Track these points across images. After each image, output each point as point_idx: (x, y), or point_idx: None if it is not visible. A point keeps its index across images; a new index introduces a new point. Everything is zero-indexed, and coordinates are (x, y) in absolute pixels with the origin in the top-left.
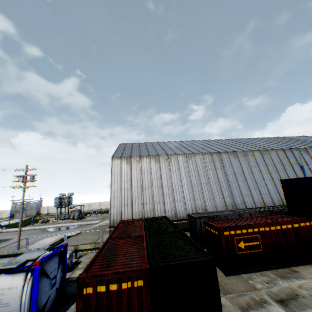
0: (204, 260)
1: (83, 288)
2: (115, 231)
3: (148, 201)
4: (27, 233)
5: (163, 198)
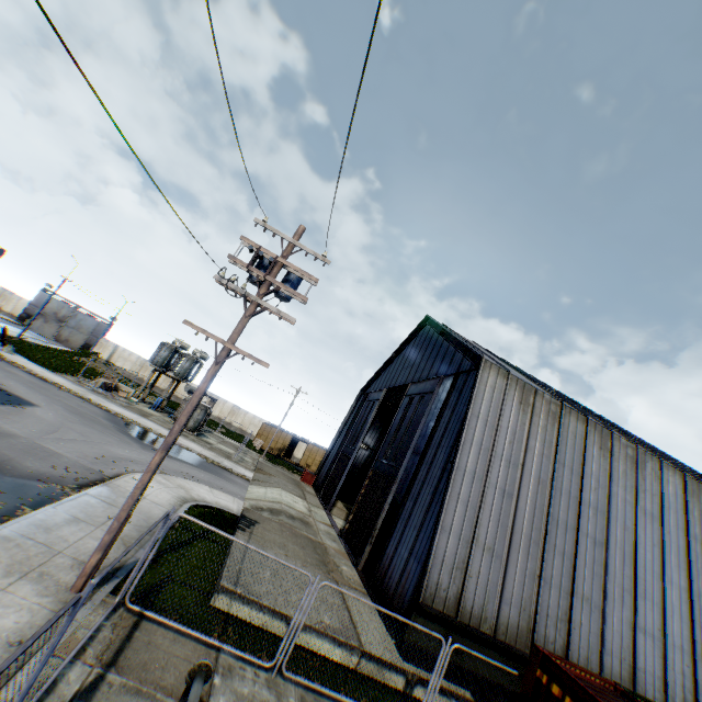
0: None
1: None
2: None
3: (558, 576)
4: (68, 403)
5: (603, 590)
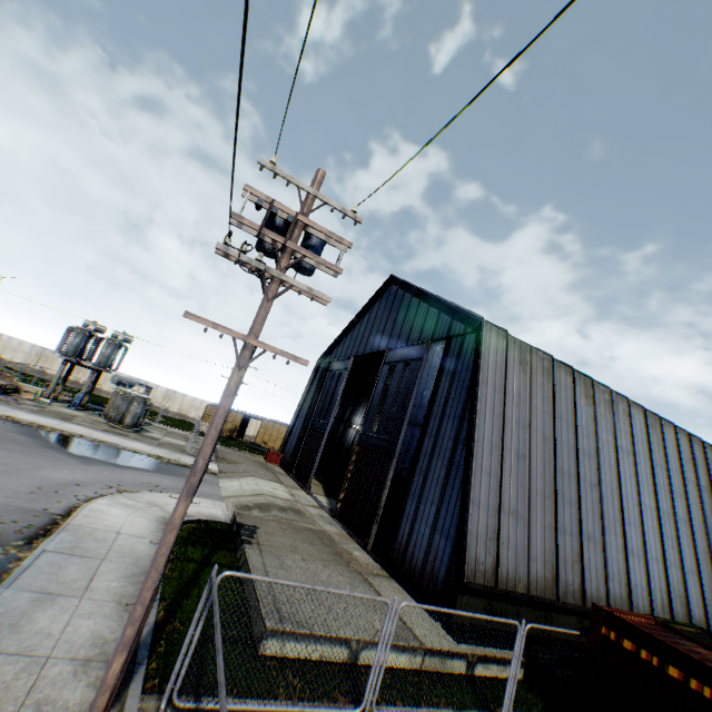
0: None
1: None
2: None
3: (569, 523)
4: None
5: (601, 526)
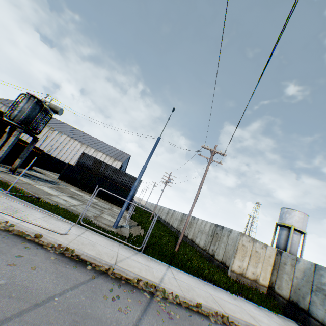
0: None
1: None
2: None
3: None
4: None
5: None
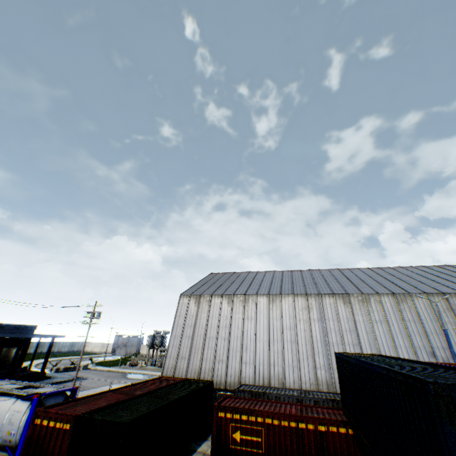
0: (118, 421)
1: (37, 418)
2: (132, 385)
3: (209, 356)
4: (107, 374)
5: (227, 354)
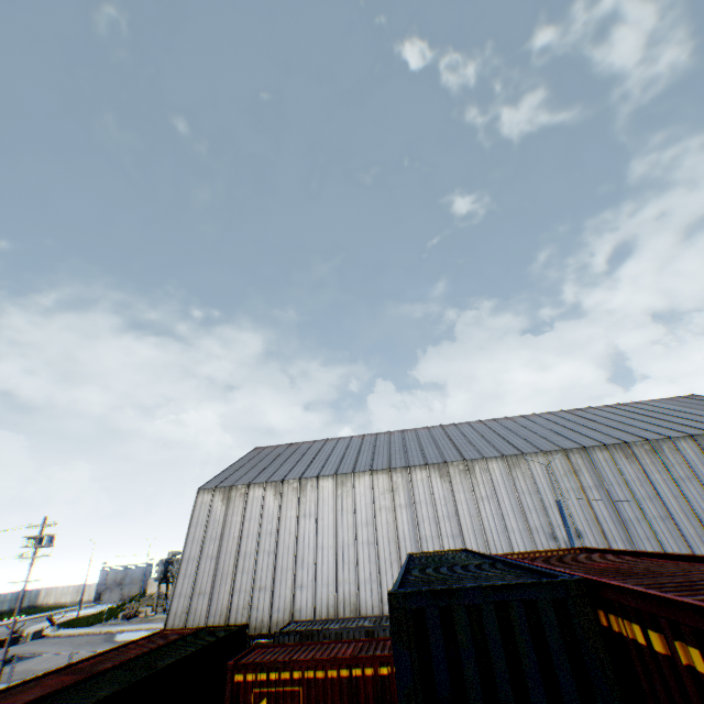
0: None
1: None
2: (101, 655)
3: (244, 585)
4: (78, 641)
5: (272, 577)
